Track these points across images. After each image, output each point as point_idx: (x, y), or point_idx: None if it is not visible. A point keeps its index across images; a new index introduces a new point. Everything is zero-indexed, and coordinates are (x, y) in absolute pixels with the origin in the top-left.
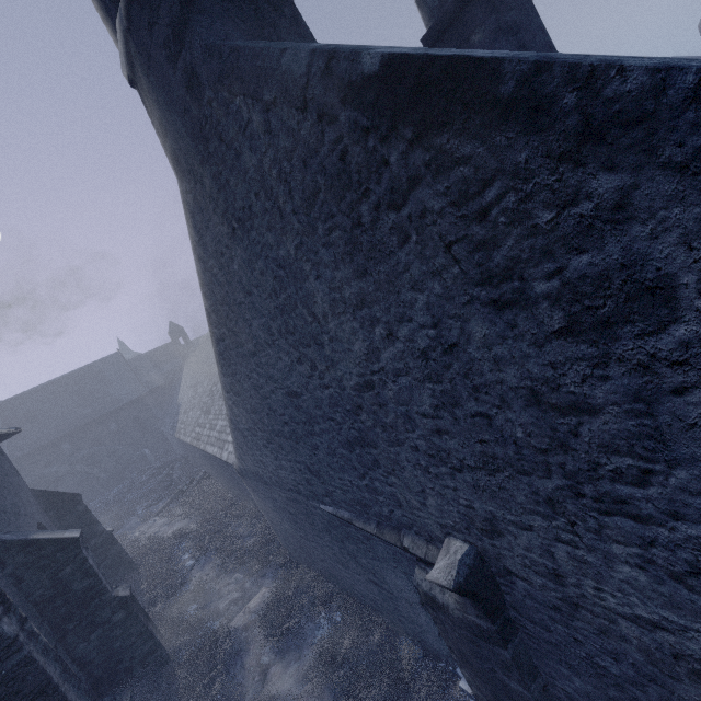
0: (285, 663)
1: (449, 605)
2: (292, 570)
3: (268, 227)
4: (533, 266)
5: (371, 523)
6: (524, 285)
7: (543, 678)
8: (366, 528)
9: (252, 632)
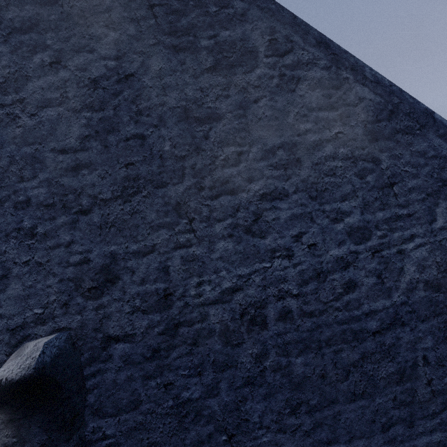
0: None
1: None
2: None
3: None
4: (203, 31)
5: None
6: (195, 40)
7: None
8: None
9: None
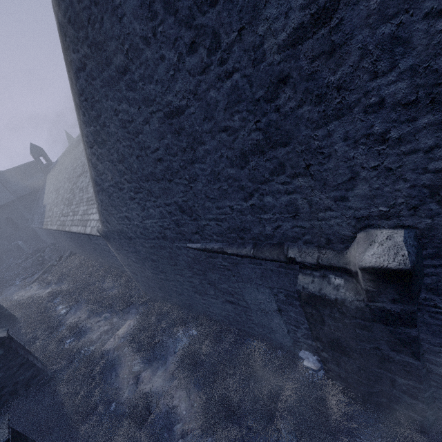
0: (153, 368)
1: (346, 298)
2: (151, 306)
3: None
4: None
5: (247, 246)
6: None
7: (423, 348)
8: (241, 251)
9: (122, 351)
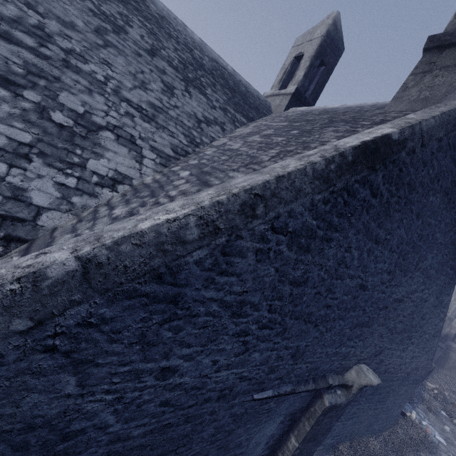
0: None
1: (343, 401)
2: None
3: (446, 223)
4: (443, 295)
5: (310, 381)
6: (440, 296)
7: None
8: (308, 388)
9: None
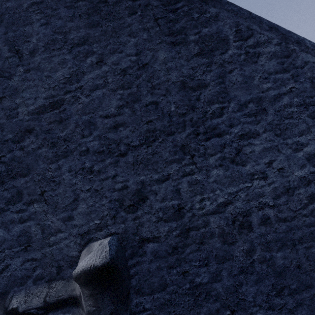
0: None
1: None
2: None
3: None
4: (190, 30)
5: None
6: (186, 37)
7: None
8: None
9: None
